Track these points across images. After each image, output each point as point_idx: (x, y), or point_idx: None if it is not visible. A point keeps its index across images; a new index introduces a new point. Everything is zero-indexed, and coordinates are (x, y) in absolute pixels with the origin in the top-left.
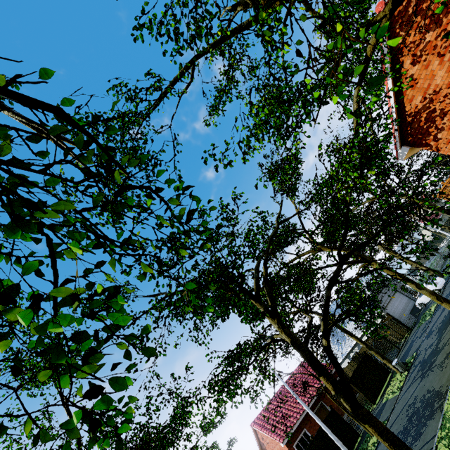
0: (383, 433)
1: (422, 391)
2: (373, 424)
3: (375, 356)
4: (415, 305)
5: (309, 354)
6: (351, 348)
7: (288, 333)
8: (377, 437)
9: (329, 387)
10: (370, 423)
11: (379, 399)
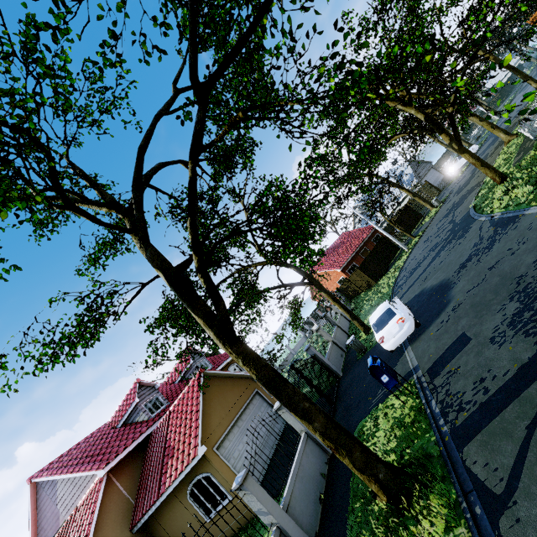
0: (474, 155)
1: (461, 195)
2: (469, 152)
3: (413, 208)
4: (445, 177)
5: (437, 122)
6: (381, 224)
7: (423, 112)
8: (470, 158)
9: (447, 139)
10: (467, 152)
11: (414, 231)
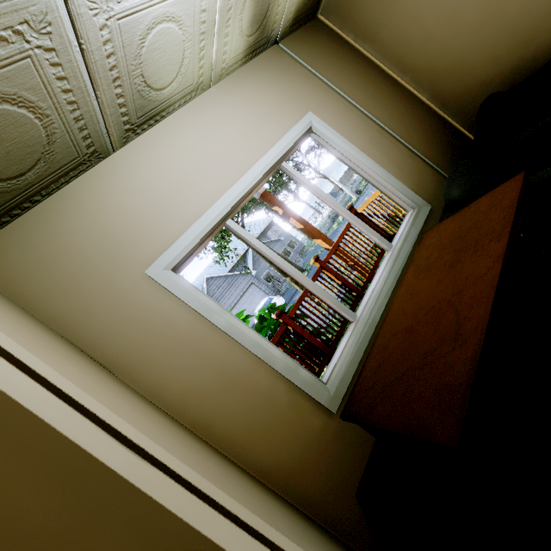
0: None
1: None
2: None
3: None
4: None
5: None
6: None
7: None
8: None
9: None
10: None
11: None
